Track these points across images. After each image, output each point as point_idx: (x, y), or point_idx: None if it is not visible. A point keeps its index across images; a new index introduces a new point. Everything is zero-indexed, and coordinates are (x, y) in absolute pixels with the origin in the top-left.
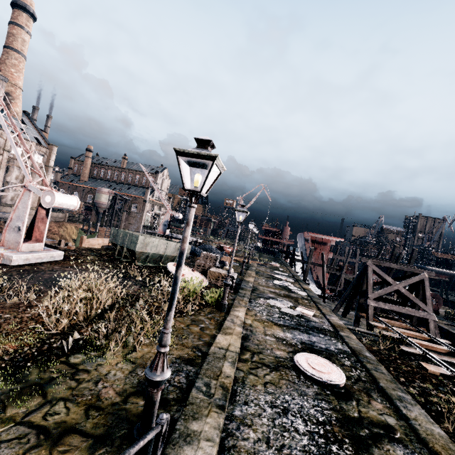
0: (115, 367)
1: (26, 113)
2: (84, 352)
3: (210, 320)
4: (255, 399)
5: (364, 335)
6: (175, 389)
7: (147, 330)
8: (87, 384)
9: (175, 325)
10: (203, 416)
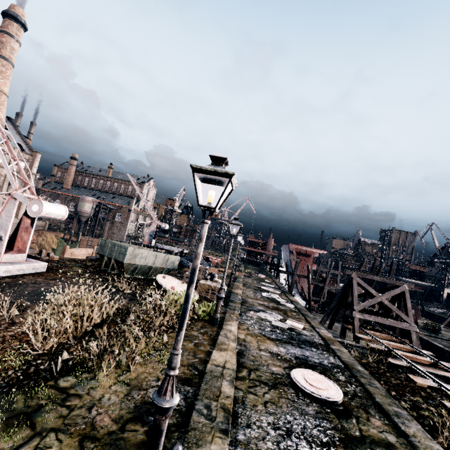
0: (109, 391)
1: (10, 119)
2: (75, 374)
3: (203, 336)
4: (257, 421)
5: (352, 347)
6: (174, 413)
7: (140, 347)
8: (79, 411)
9: (169, 342)
10: (207, 443)
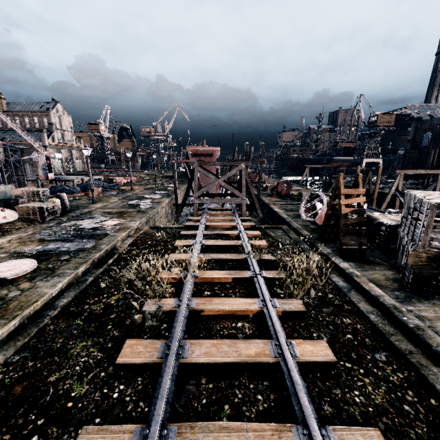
0: None
1: None
2: None
3: None
4: None
5: (171, 230)
6: None
7: None
8: None
9: None
10: None
